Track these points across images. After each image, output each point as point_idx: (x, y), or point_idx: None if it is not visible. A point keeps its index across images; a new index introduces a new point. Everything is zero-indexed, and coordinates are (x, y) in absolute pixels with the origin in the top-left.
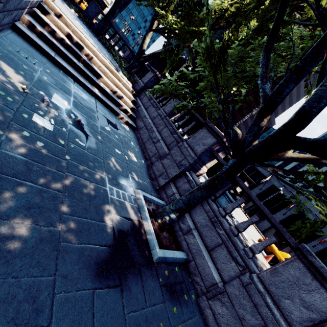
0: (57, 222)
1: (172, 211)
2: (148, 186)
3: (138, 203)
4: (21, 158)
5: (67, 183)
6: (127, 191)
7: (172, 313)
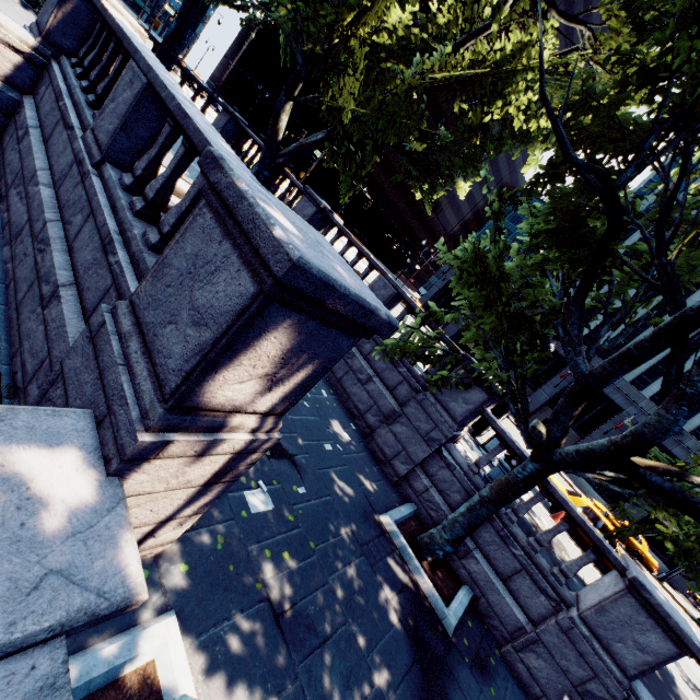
0: (371, 676)
1: (447, 542)
2: (383, 485)
3: (395, 543)
4: (295, 608)
5: (339, 598)
6: (377, 532)
7: (493, 698)
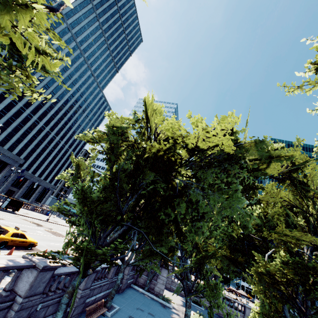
0: None
1: None
2: None
3: None
4: None
5: None
6: None
7: None
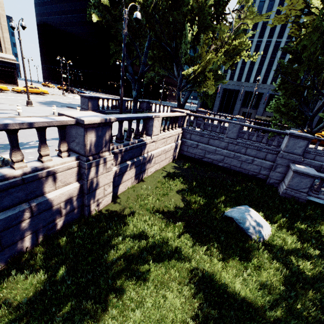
0: None
1: None
2: None
3: None
4: None
5: None
6: None
7: None
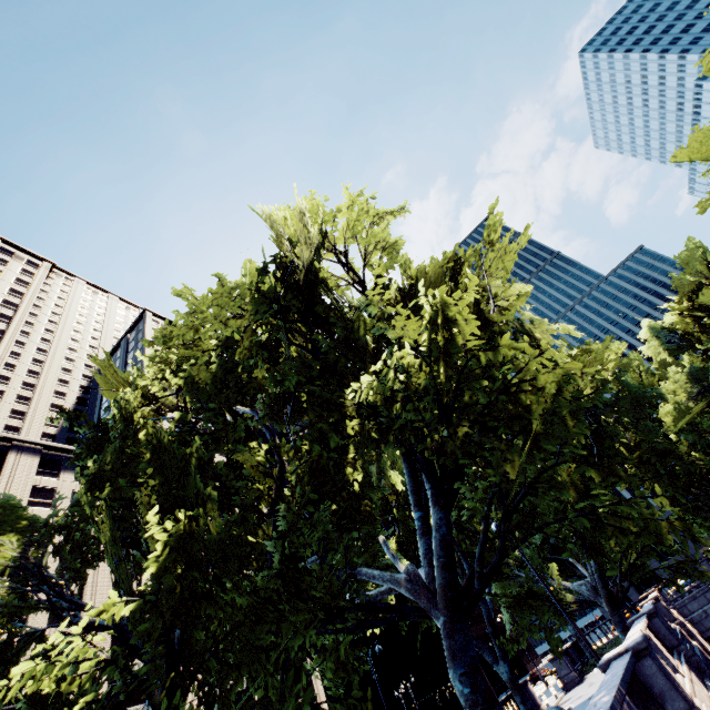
0: None
1: None
2: None
3: None
4: None
5: None
6: None
7: None
